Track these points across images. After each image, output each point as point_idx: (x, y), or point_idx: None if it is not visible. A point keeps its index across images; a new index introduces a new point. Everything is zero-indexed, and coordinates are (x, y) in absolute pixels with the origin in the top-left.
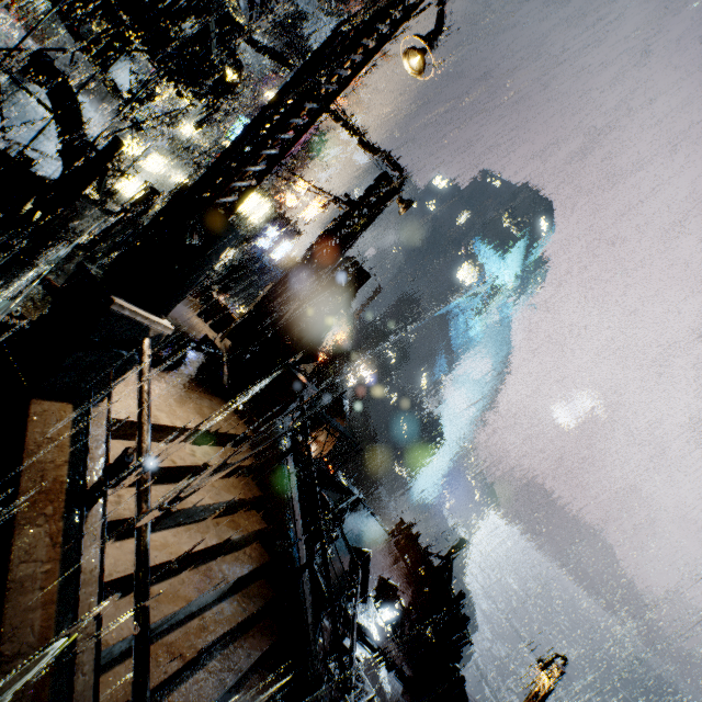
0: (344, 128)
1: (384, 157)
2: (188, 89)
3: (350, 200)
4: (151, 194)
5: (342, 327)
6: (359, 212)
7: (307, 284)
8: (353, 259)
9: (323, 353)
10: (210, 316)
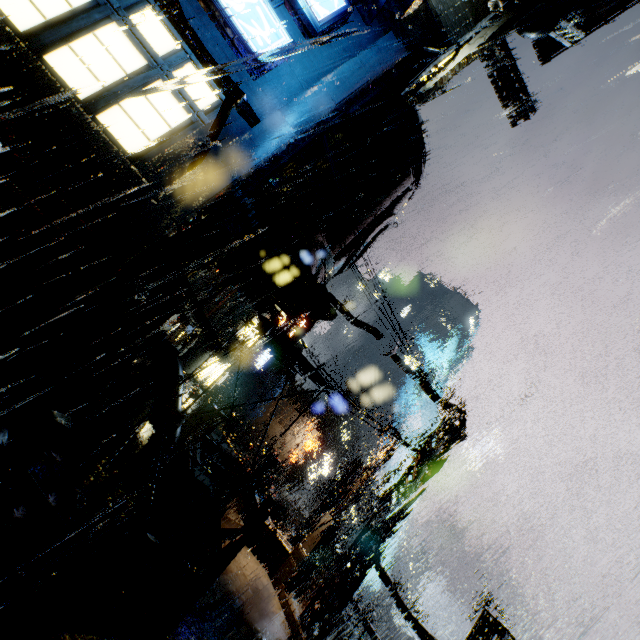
0: (422, 387)
1: (452, 408)
2: (304, 379)
3: (423, 450)
4: (217, 419)
5: (313, 429)
6: (432, 464)
7: (384, 544)
8: (507, 632)
9: (293, 456)
10: (256, 541)
